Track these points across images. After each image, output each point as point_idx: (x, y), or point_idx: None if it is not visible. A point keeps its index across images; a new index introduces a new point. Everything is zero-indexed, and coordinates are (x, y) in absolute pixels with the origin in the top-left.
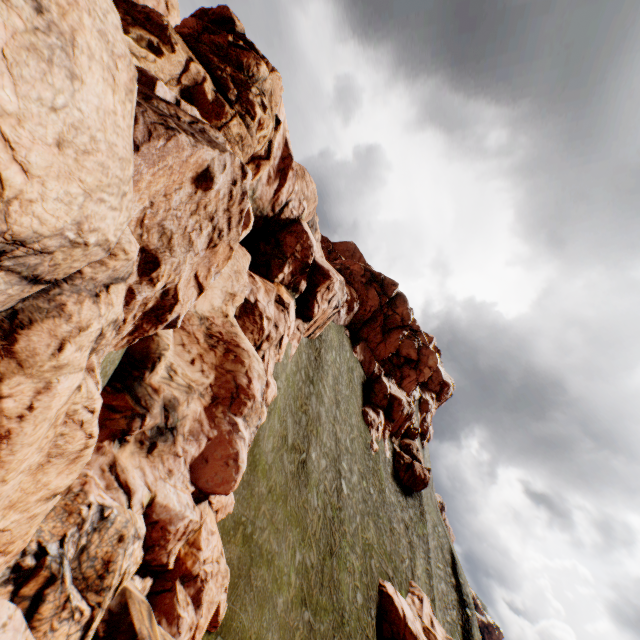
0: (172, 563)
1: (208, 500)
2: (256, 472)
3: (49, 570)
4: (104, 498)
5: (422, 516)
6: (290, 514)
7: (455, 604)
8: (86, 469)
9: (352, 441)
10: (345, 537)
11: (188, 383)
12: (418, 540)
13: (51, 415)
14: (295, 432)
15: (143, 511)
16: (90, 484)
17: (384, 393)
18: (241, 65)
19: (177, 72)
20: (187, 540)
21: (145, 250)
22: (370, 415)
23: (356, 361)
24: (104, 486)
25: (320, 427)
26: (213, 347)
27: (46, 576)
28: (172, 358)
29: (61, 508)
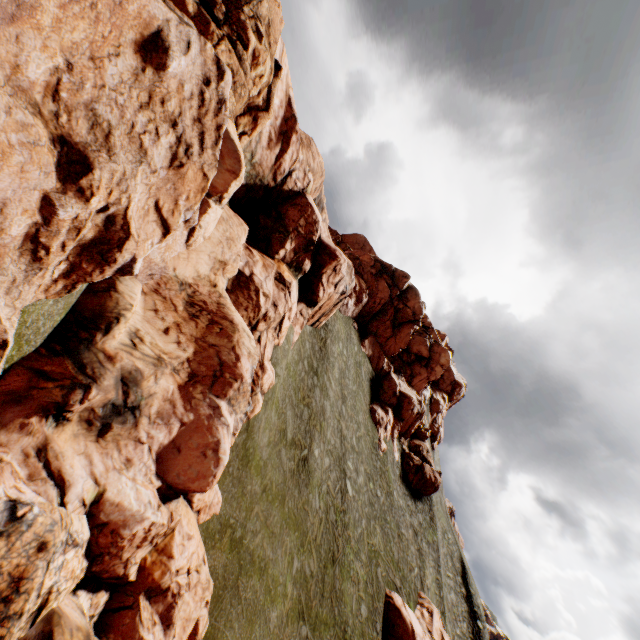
0: (133, 574)
1: (187, 498)
2: (249, 468)
3: None
4: (22, 491)
5: (432, 522)
6: (288, 516)
7: (465, 616)
8: (1, 452)
9: (359, 439)
10: (349, 543)
11: (158, 354)
12: (428, 547)
13: None
14: (296, 426)
15: (86, 510)
16: (1, 472)
17: (393, 390)
18: None
19: None
20: (155, 546)
21: (67, 142)
22: (378, 413)
23: (364, 356)
24: (25, 476)
25: (324, 422)
26: (194, 317)
27: None
28: (139, 324)
29: None
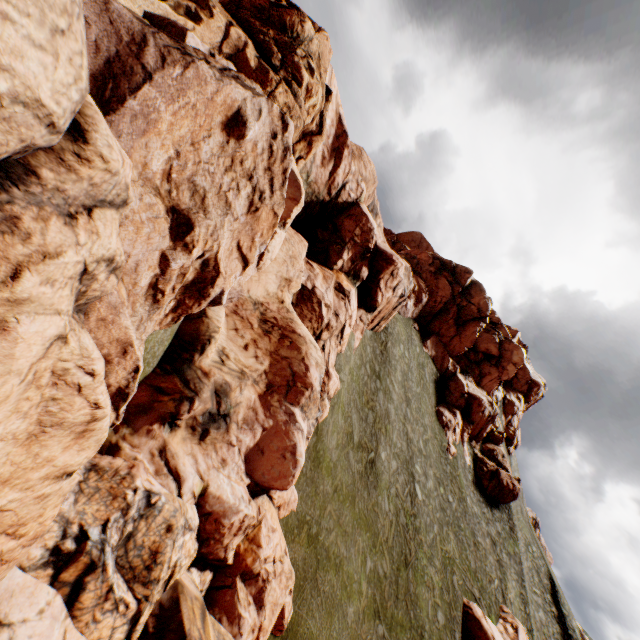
0: (231, 558)
1: (269, 495)
2: (320, 469)
3: (89, 556)
4: (152, 484)
5: (512, 532)
6: (359, 517)
7: (558, 638)
8: (135, 452)
9: (425, 443)
10: (421, 547)
11: (241, 368)
12: (508, 559)
13: (18, 368)
14: (361, 429)
15: (195, 501)
16: (138, 468)
17: (460, 392)
18: (284, 26)
19: (217, 40)
20: (246, 535)
21: (176, 210)
22: (445, 415)
23: (427, 357)
24: (153, 471)
25: (389, 425)
26: (267, 332)
27: (86, 562)
28: (224, 342)
29: (106, 491)
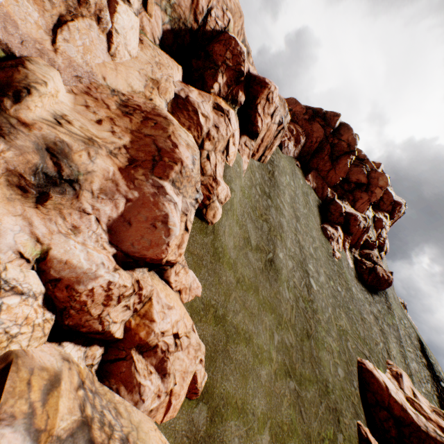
0: (118, 333)
1: (164, 279)
2: (221, 263)
3: None
4: None
5: (389, 310)
6: (263, 302)
7: (428, 379)
8: None
9: (315, 249)
10: (320, 323)
11: (89, 137)
12: (388, 328)
13: None
14: (258, 236)
15: (33, 266)
16: None
17: (339, 212)
18: None
19: None
20: (136, 312)
21: None
22: (329, 230)
23: (309, 188)
24: None
25: (282, 234)
26: (127, 114)
27: None
28: (67, 112)
29: None
